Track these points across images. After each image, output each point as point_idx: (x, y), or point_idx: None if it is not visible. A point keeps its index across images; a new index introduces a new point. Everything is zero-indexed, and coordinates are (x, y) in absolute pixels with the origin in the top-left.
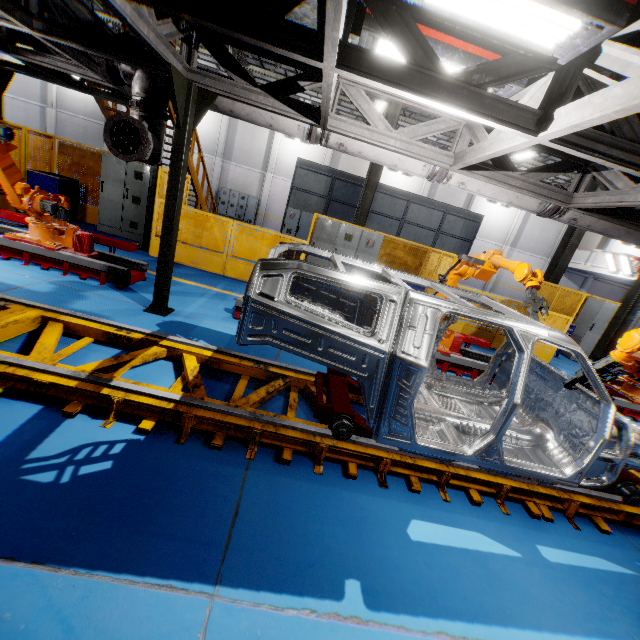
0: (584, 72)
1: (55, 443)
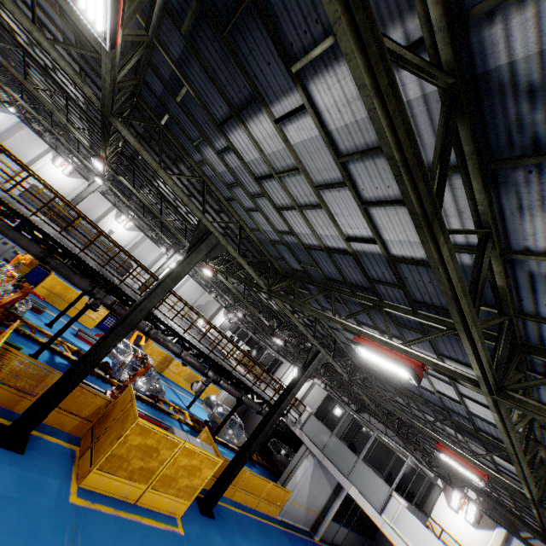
0: None
1: None
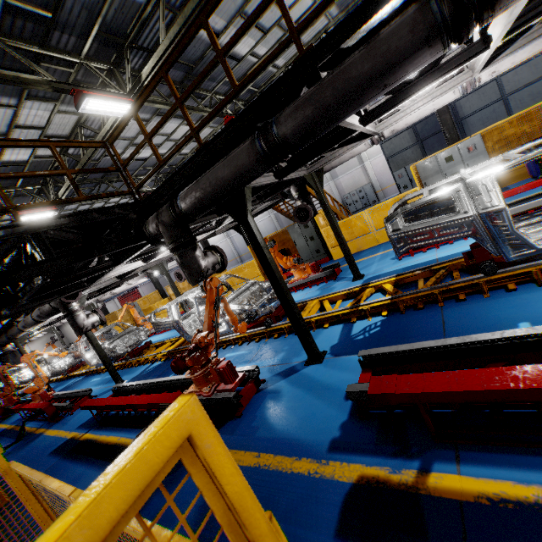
0: None
1: (356, 330)
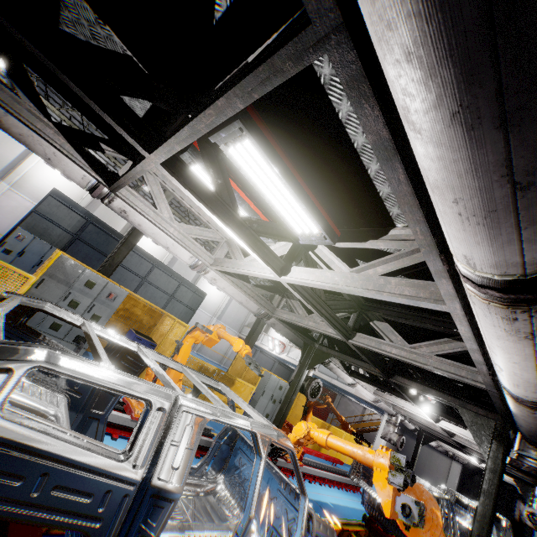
0: (310, 253)
1: None
